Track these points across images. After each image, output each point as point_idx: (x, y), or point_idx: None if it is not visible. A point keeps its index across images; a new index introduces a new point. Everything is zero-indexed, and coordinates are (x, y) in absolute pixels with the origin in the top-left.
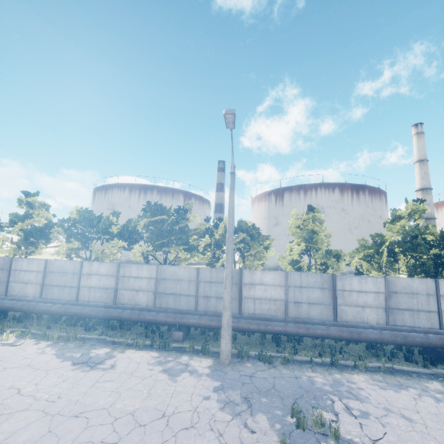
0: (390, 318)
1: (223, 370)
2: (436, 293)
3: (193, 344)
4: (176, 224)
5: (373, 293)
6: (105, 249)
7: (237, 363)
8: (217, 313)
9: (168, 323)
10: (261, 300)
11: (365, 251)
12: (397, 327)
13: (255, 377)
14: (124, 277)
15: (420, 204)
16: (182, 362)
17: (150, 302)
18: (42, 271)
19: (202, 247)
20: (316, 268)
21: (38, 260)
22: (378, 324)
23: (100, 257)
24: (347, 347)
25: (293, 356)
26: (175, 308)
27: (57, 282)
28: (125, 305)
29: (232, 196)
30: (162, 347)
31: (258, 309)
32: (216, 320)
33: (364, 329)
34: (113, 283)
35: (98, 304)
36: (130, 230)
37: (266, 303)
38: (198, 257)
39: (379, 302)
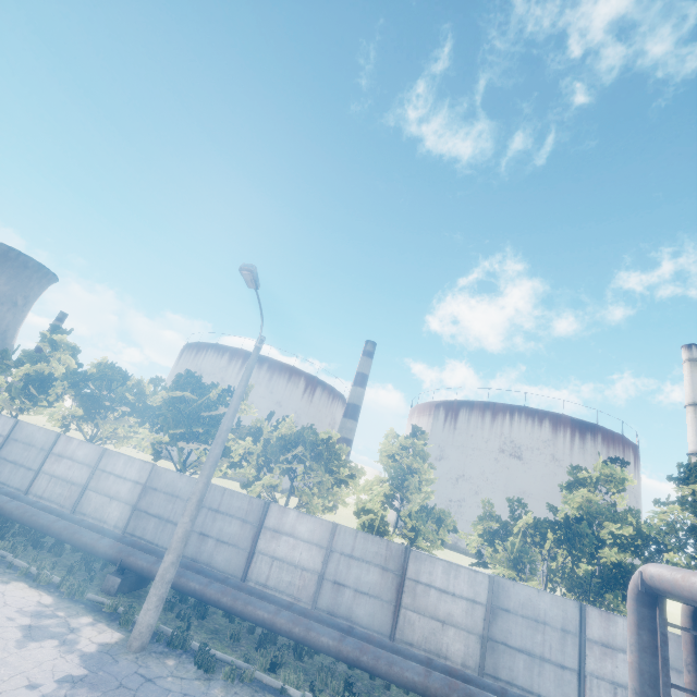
0: (488, 660)
1: (118, 655)
2: (580, 631)
3: (118, 602)
4: (208, 410)
5: (466, 599)
6: (120, 427)
7: (156, 653)
8: (195, 563)
9: (107, 557)
10: (282, 563)
11: (485, 523)
12: (474, 676)
13: (154, 684)
14: (103, 472)
15: (621, 468)
16: (71, 624)
17: (122, 521)
18: (5, 436)
19: (243, 455)
20: (404, 534)
21: (7, 418)
22: (465, 665)
23: (104, 437)
24: (385, 692)
25: (259, 673)
26: (152, 541)
27: (15, 457)
28: (86, 517)
29: (243, 379)
30: (71, 592)
31: (273, 579)
32: (177, 571)
33: (414, 661)
34: (85, 477)
35: (39, 501)
36: (148, 405)
37: (289, 571)
38: (235, 469)
39: (474, 622)
